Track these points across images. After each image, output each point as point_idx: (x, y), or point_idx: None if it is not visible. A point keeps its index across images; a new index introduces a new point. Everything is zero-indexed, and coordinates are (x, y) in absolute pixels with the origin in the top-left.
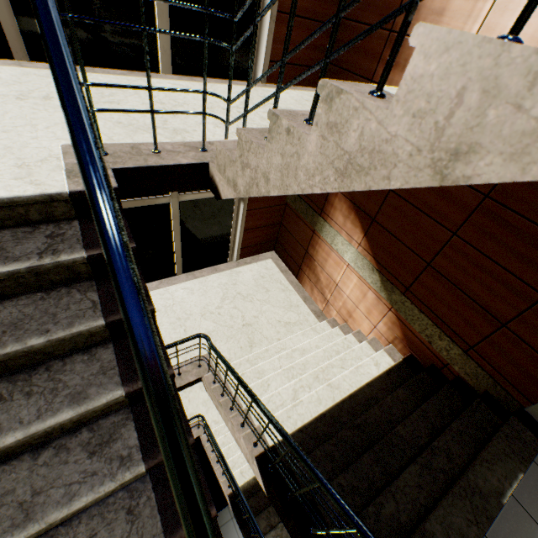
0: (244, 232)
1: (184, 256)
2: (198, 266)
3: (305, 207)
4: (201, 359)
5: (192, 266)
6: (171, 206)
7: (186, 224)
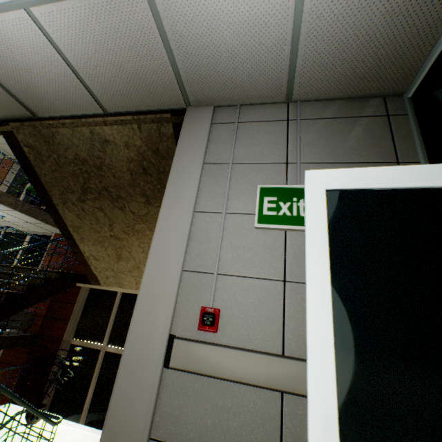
0: None
1: None
2: None
3: None
4: None
5: None
6: None
7: None
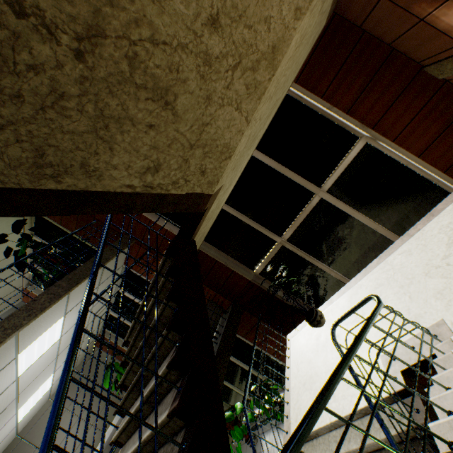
0: (421, 158)
1: (384, 224)
2: (413, 222)
3: (449, 64)
4: (418, 326)
5: (405, 227)
6: (323, 199)
7: (352, 200)
